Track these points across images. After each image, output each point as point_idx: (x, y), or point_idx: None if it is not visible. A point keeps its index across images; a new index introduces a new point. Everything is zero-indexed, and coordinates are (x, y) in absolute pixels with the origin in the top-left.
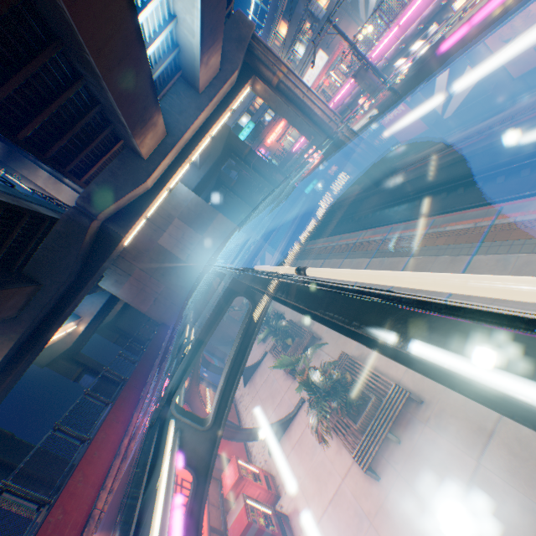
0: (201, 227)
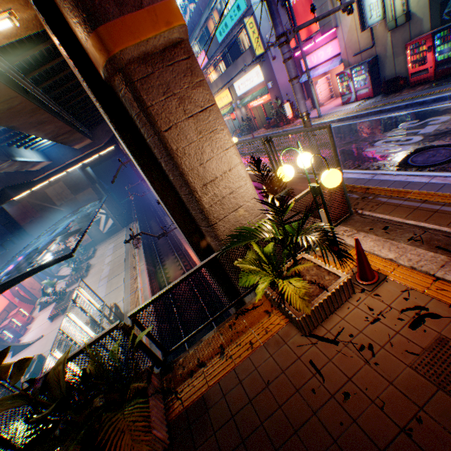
0: (76, 191)
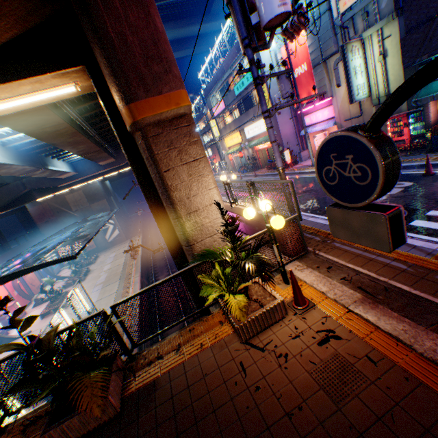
0: (92, 200)
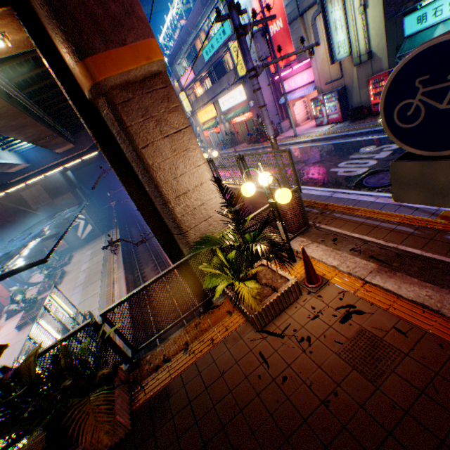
0: (55, 195)
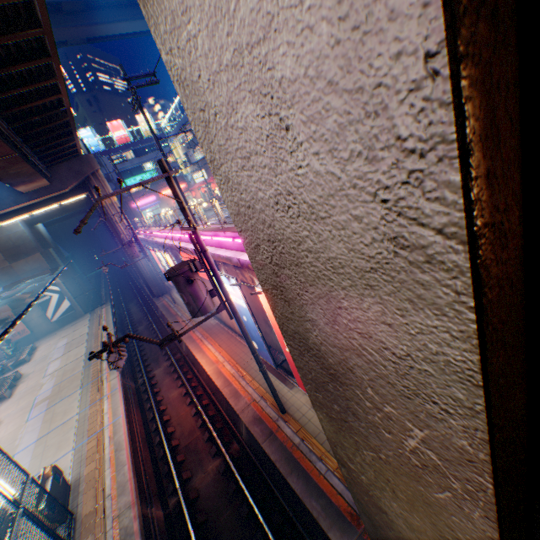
0: (14, 256)
